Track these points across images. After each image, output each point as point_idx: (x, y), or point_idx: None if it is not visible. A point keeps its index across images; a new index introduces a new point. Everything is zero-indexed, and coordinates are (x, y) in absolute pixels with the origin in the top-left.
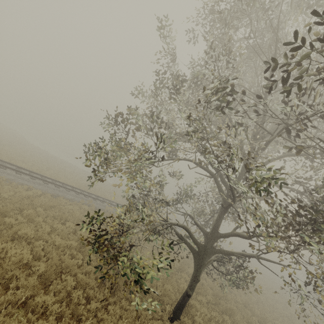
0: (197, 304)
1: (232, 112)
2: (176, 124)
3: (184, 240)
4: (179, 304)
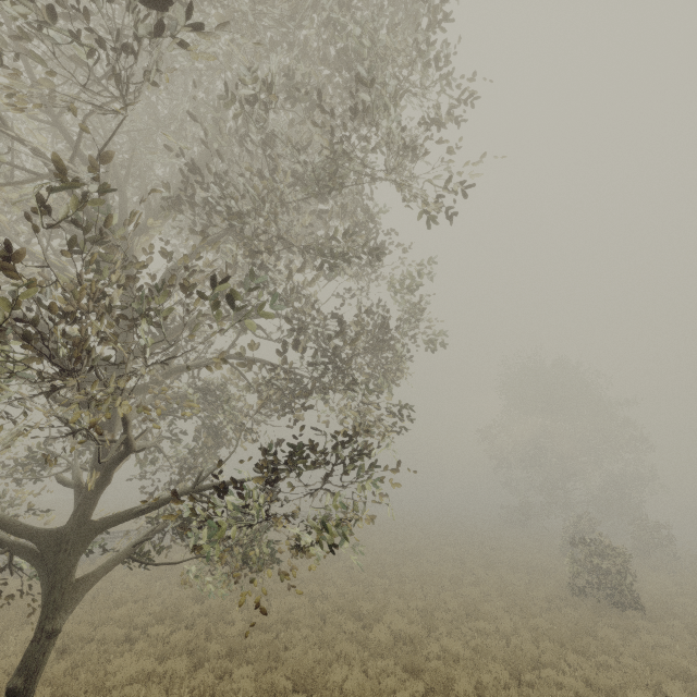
0: (132, 690)
1: None
2: None
3: (7, 546)
4: None
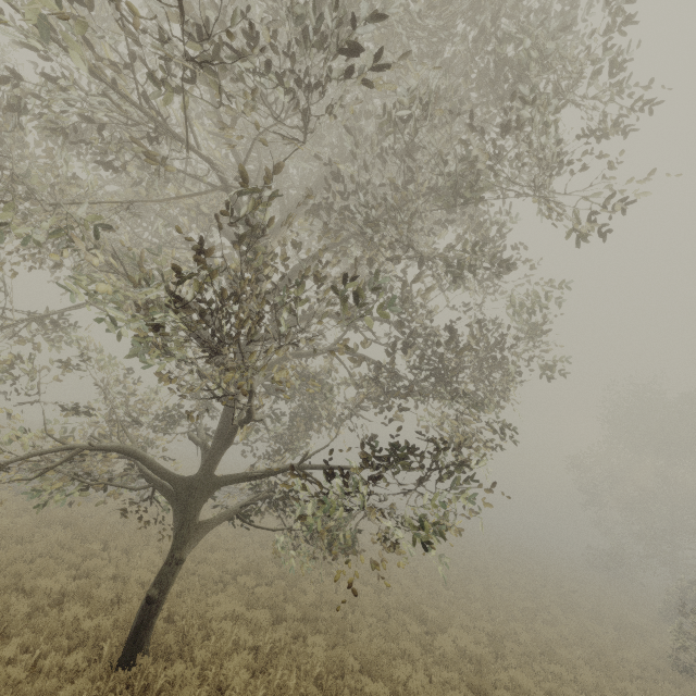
0: (227, 625)
1: (146, 169)
2: (109, 239)
3: (152, 482)
4: (133, 629)
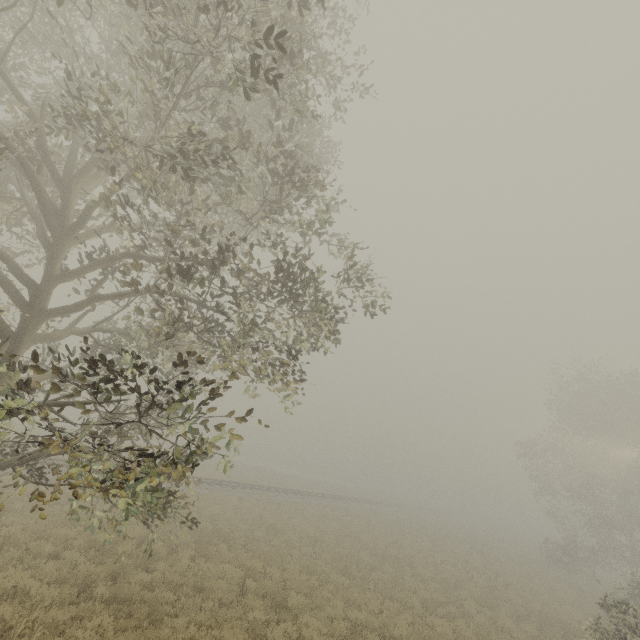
0: None
1: None
2: None
3: None
4: None
